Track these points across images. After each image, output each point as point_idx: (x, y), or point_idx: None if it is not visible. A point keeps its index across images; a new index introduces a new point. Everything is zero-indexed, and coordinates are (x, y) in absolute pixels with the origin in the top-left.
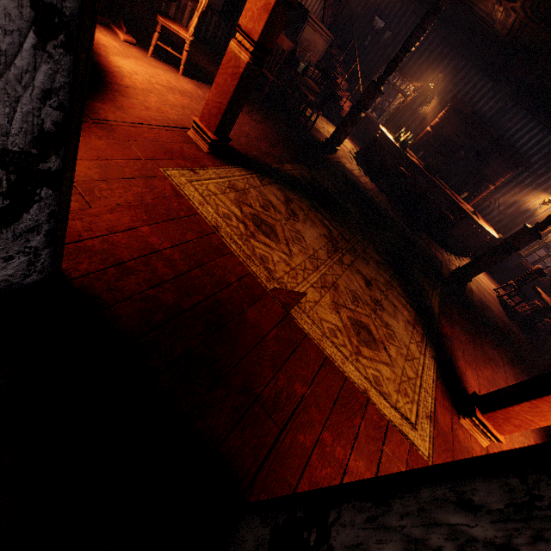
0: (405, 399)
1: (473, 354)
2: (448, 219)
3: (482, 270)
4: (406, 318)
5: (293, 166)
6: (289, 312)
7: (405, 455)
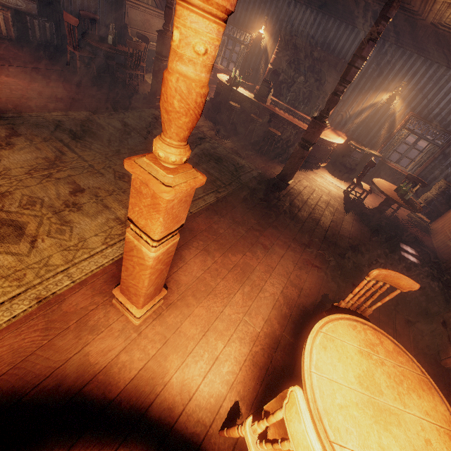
0: (11, 283)
1: (229, 243)
2: (274, 135)
3: (293, 171)
4: (116, 216)
5: (66, 113)
6: None
7: None
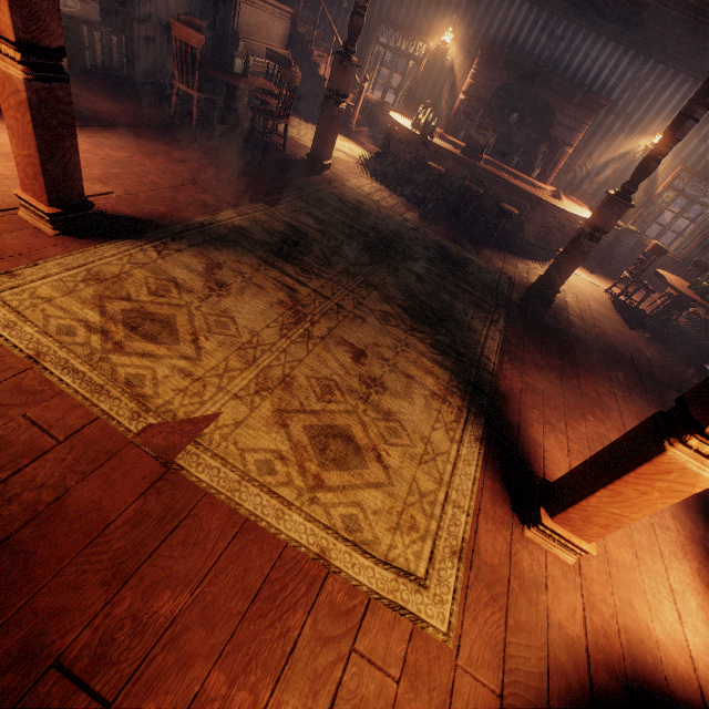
0: (410, 536)
1: (561, 405)
2: (511, 215)
3: (568, 274)
4: (430, 391)
5: (237, 211)
6: (172, 462)
7: (399, 646)
